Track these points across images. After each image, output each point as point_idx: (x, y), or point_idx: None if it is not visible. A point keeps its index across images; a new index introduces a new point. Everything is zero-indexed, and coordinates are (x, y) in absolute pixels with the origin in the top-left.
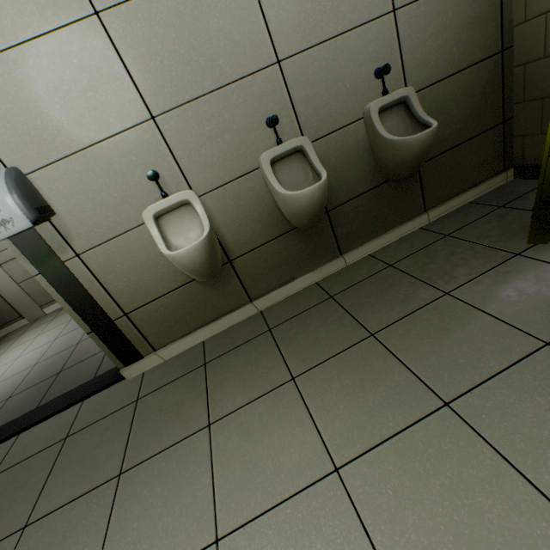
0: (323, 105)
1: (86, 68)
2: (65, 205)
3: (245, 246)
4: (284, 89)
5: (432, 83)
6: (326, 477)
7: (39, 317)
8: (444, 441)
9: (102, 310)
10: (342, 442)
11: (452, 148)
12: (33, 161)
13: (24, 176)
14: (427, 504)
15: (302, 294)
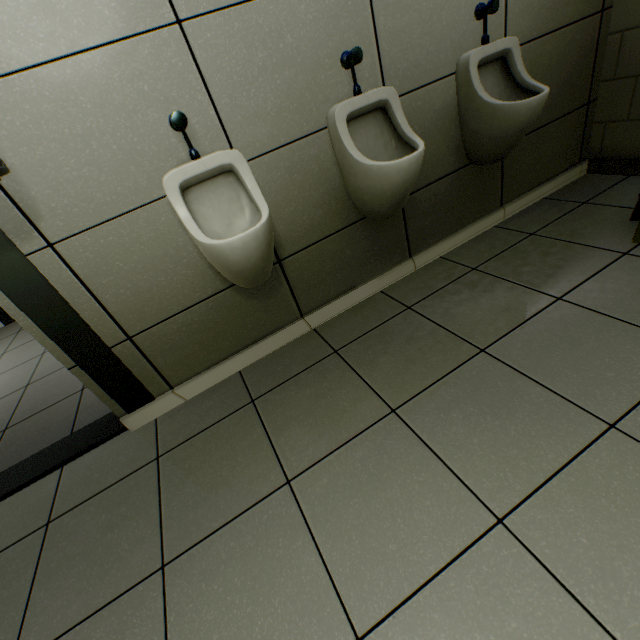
0: (413, 45)
1: None
2: (26, 158)
3: (300, 240)
4: (367, 11)
5: (532, 39)
6: (489, 532)
7: None
8: (628, 470)
9: (93, 333)
10: (494, 485)
11: (538, 129)
12: None
13: None
14: (638, 549)
15: (366, 306)
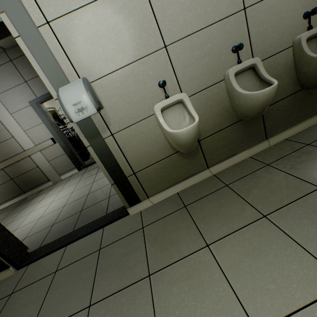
0: (268, 37)
1: (131, 15)
2: (109, 103)
3: (208, 131)
4: (245, 27)
5: None
6: None
7: (58, 181)
8: None
9: (121, 170)
10: None
11: None
12: (95, 75)
13: (90, 83)
14: None
15: (241, 164)
